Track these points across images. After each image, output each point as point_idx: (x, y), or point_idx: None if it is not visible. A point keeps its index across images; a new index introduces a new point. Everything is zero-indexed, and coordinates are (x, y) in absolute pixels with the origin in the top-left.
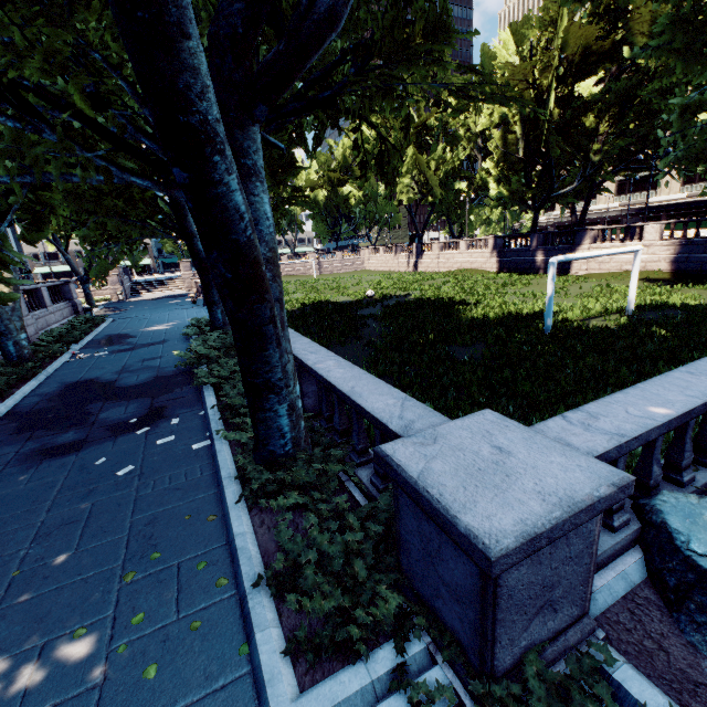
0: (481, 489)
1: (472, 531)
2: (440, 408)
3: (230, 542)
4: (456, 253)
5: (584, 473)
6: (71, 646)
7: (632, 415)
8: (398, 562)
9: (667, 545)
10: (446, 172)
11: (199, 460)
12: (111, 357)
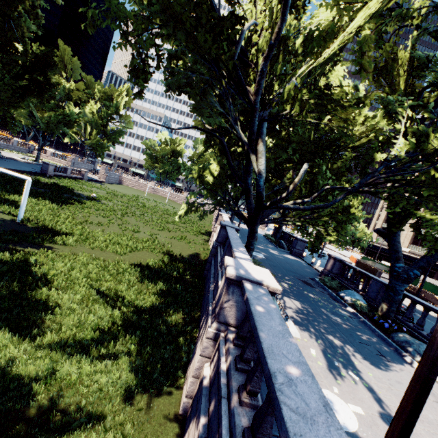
0: None
1: None
2: None
3: None
4: None
5: None
6: None
7: None
8: None
9: None
10: None
11: None
12: None
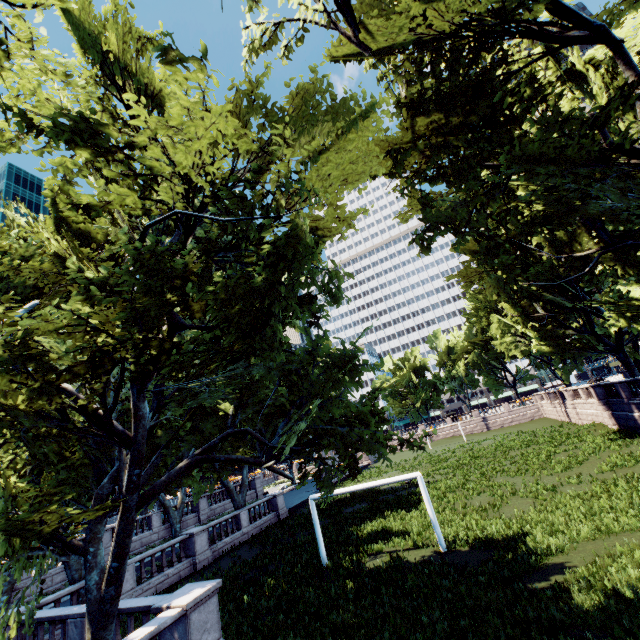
0: None
1: None
2: None
3: None
4: (582, 403)
5: None
6: None
7: None
8: None
9: None
10: None
11: None
12: None
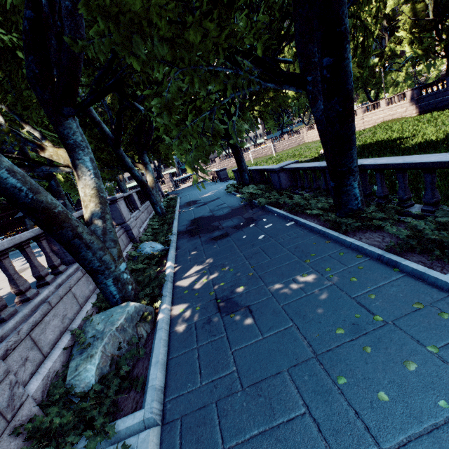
0: None
1: None
2: None
3: (349, 246)
4: (378, 111)
5: None
6: (305, 278)
7: None
8: None
9: None
10: (361, 55)
11: (295, 228)
12: (198, 208)
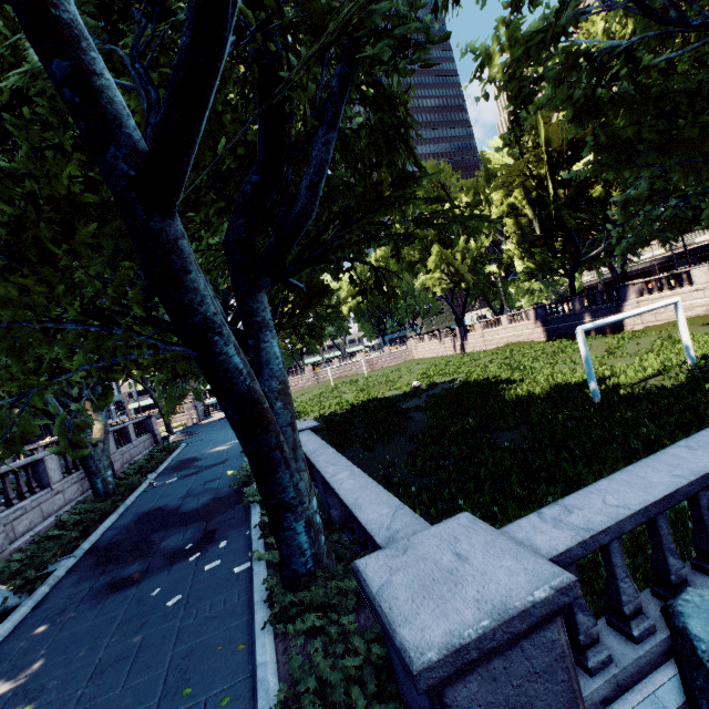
0: (426, 601)
1: (403, 645)
2: (476, 504)
3: (253, 674)
4: (500, 329)
5: (527, 576)
6: None
7: (607, 505)
8: (397, 689)
9: (692, 656)
10: (473, 259)
11: (238, 584)
12: (179, 482)
